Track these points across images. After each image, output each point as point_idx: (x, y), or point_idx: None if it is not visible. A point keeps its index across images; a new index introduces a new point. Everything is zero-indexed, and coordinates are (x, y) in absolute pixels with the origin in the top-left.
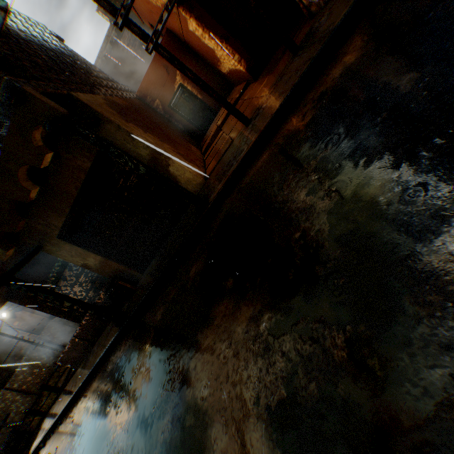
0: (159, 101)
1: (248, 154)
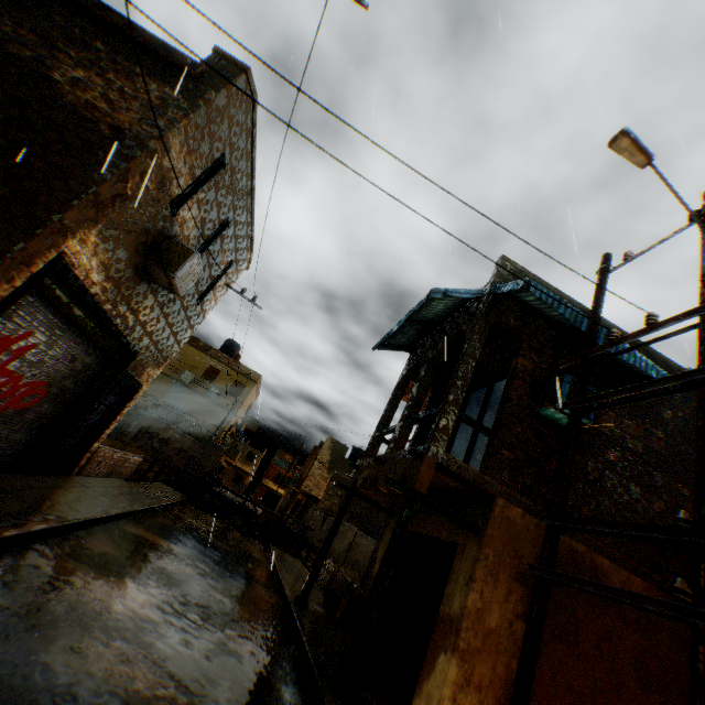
0: None
1: None
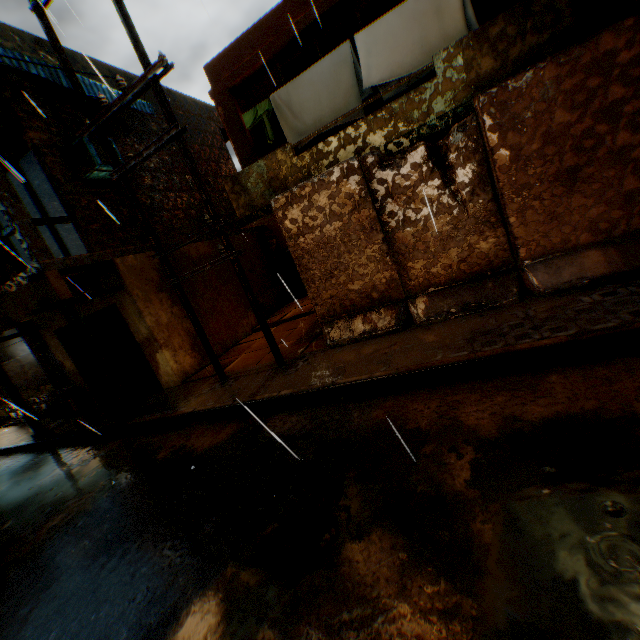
0: (276, 241)
1: (165, 420)
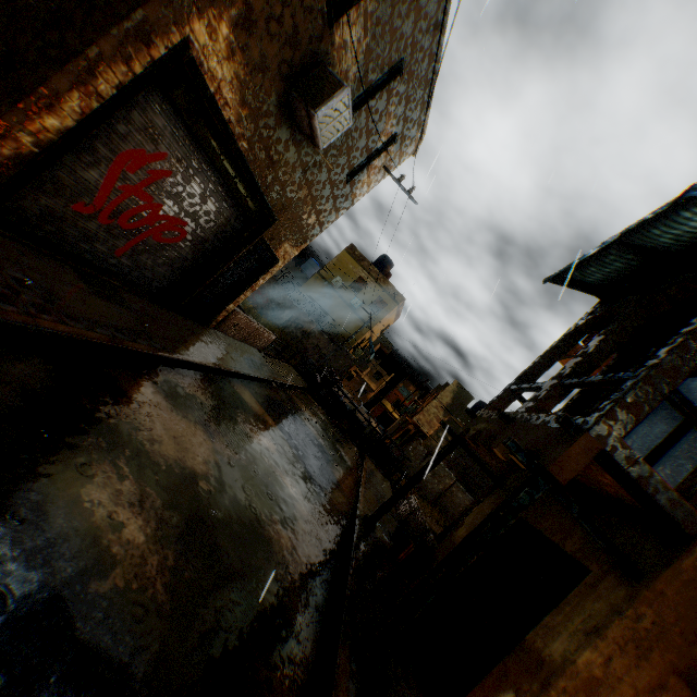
0: None
1: None
